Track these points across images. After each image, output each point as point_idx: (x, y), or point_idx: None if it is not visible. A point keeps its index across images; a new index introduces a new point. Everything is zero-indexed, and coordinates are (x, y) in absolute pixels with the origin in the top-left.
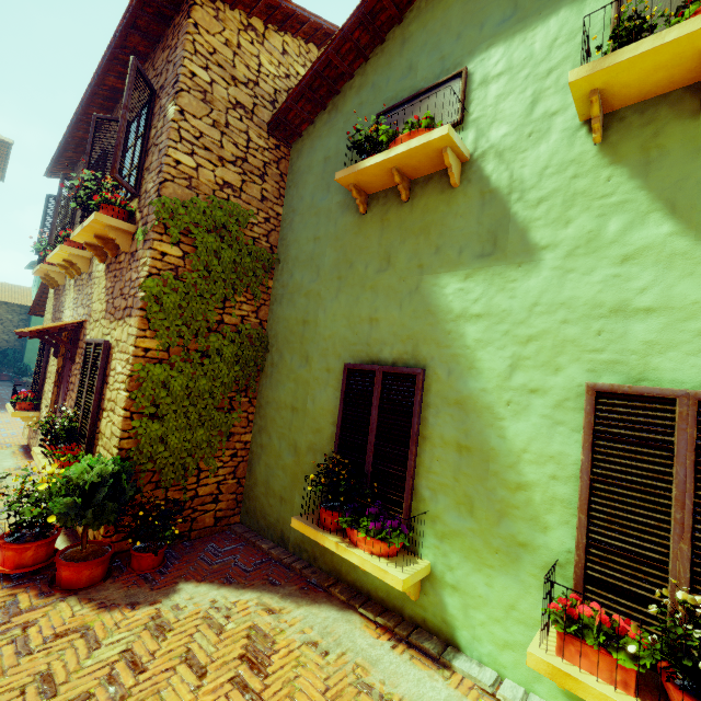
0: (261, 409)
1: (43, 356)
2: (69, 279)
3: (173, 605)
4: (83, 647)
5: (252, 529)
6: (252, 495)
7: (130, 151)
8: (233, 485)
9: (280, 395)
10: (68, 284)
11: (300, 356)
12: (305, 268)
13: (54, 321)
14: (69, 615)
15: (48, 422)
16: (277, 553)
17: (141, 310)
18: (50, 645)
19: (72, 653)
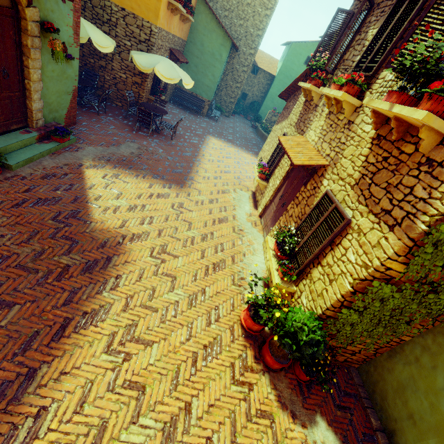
0: (440, 336)
1: (281, 148)
2: (323, 104)
3: (313, 440)
4: (271, 441)
5: (365, 387)
6: (380, 371)
7: None
8: (370, 353)
9: None
10: (321, 107)
11: None
12: None
13: (297, 127)
14: (266, 393)
15: (282, 237)
16: (382, 443)
17: (410, 240)
18: (258, 421)
19: (266, 441)
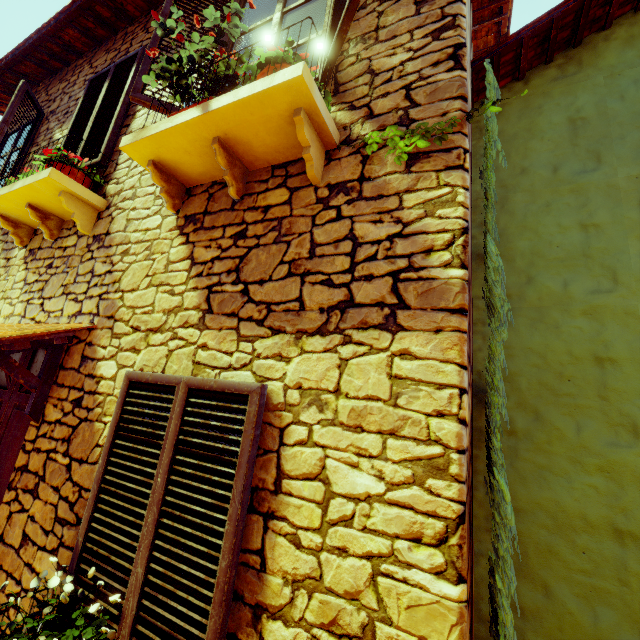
0: None
1: None
2: (5, 249)
3: None
4: None
5: None
6: None
7: (257, 32)
8: None
9: (561, 499)
10: (1, 256)
11: (608, 423)
12: (568, 270)
13: None
14: None
15: None
16: None
17: (461, 314)
18: None
19: None
